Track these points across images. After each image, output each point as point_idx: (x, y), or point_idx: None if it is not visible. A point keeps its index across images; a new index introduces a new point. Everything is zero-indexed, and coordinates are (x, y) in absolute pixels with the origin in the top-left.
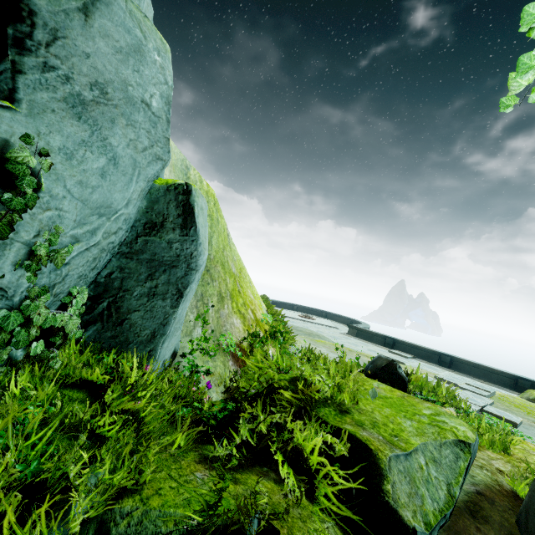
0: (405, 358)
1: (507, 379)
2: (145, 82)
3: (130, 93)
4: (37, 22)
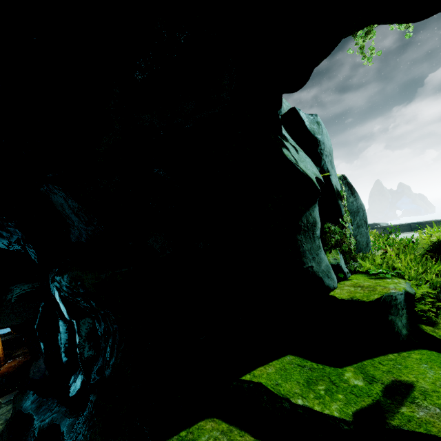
0: None
1: None
2: (330, 143)
3: (331, 150)
4: (320, 143)
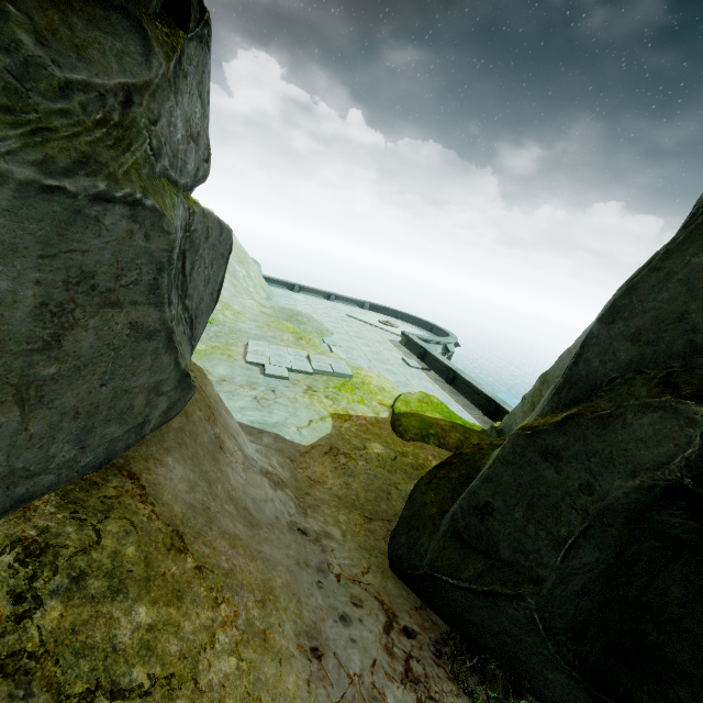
0: (409, 366)
1: (485, 401)
2: None
3: None
4: None
